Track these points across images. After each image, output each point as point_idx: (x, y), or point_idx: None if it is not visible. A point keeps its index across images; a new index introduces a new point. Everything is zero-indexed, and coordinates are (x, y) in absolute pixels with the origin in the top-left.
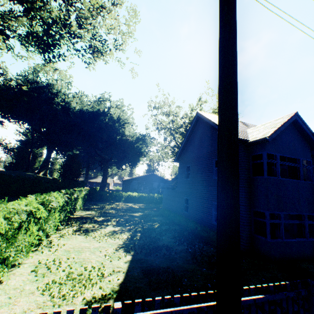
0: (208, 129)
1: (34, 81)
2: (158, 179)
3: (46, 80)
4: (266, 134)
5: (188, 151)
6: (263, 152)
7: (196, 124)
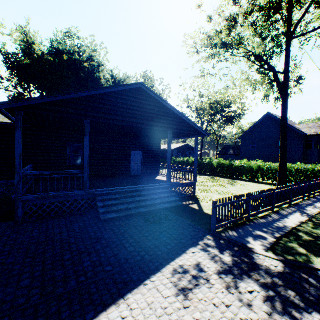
0: (276, 124)
1: (74, 51)
2: (189, 148)
3: (81, 49)
4: (316, 133)
5: (253, 133)
6: (312, 139)
7: (263, 118)
